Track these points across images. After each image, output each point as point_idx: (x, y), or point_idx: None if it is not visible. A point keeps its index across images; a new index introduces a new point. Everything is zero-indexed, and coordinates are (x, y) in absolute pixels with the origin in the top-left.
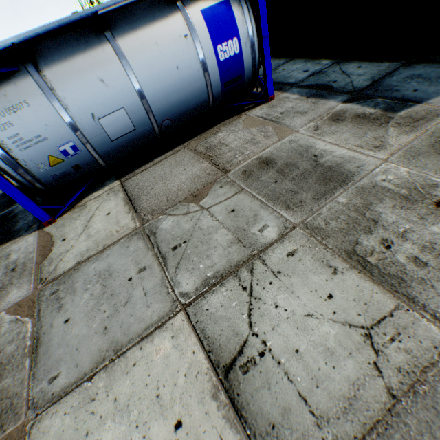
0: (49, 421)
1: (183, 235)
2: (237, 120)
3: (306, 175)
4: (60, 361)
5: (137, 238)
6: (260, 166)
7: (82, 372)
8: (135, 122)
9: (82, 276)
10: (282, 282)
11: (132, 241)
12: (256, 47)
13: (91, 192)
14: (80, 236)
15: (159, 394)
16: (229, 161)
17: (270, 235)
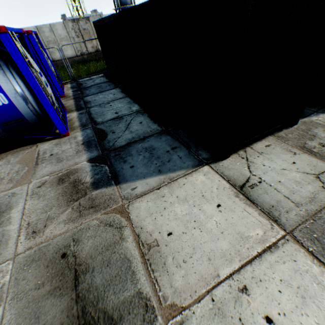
0: None
1: None
2: (26, 150)
3: None
4: None
5: None
6: None
7: None
8: None
9: None
10: None
11: None
12: (32, 99)
13: None
14: None
15: None
16: None
17: None
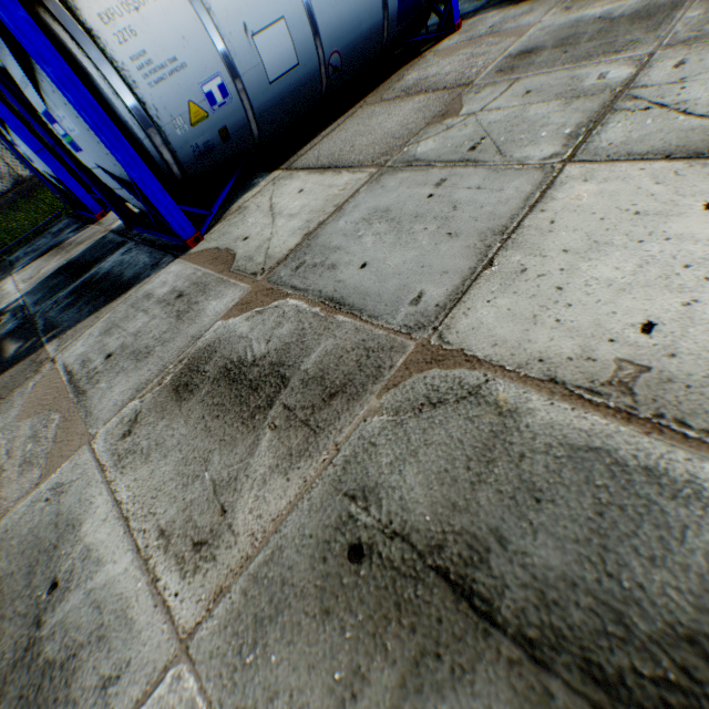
0: (466, 320)
1: (472, 138)
2: (423, 61)
3: (606, 31)
4: (406, 287)
5: (389, 176)
6: (519, 59)
7: (464, 271)
8: (298, 49)
9: (332, 235)
10: (699, 81)
11: (384, 181)
12: None
13: (235, 198)
14: (274, 223)
15: (637, 211)
16: (461, 79)
17: (621, 74)
